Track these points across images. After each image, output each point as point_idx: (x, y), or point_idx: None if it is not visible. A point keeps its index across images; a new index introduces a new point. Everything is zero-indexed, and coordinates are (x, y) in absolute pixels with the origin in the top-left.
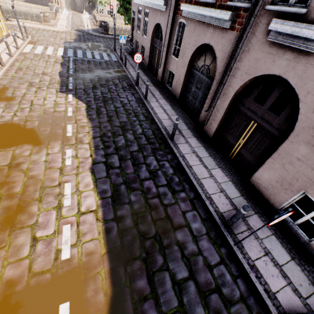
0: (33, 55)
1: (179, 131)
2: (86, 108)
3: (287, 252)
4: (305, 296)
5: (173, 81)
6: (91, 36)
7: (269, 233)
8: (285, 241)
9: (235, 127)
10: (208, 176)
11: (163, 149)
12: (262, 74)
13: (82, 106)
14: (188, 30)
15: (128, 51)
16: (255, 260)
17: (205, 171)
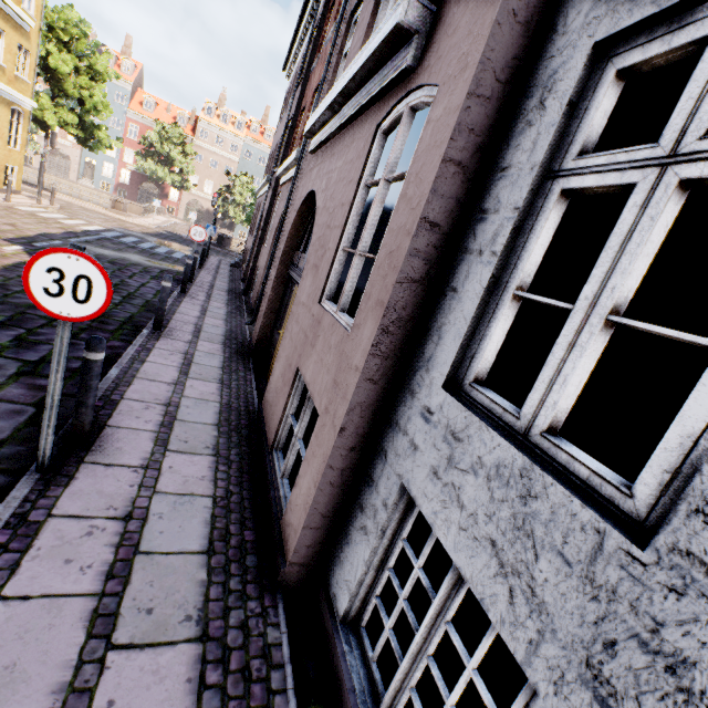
0: (29, 213)
1: (197, 331)
2: (24, 261)
3: (207, 536)
4: (125, 642)
5: (256, 282)
6: (186, 241)
7: (202, 491)
8: (234, 518)
9: (284, 312)
10: (166, 381)
11: (118, 334)
12: (304, 201)
13: (20, 258)
14: (280, 201)
15: (231, 262)
16: (62, 517)
17: (172, 376)
